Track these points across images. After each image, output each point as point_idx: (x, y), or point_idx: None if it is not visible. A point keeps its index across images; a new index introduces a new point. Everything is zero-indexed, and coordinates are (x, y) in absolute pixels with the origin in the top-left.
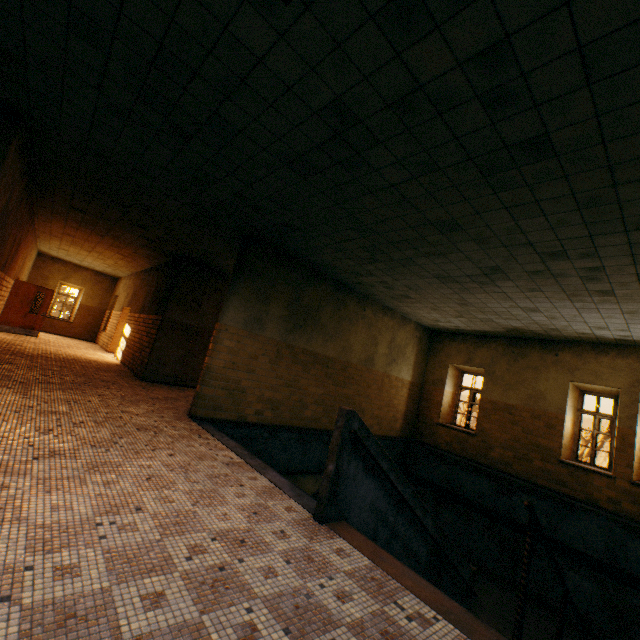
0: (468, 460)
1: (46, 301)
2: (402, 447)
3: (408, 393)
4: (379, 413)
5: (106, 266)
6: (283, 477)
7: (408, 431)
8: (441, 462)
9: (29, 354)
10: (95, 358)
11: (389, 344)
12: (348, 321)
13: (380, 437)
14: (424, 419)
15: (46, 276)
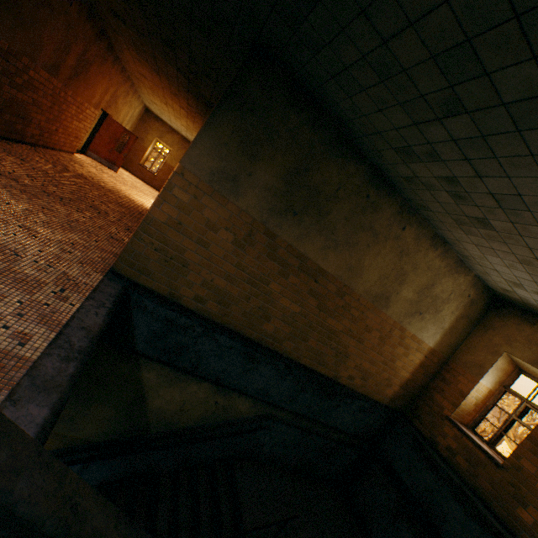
0: (472, 492)
1: (129, 144)
2: (384, 418)
3: (421, 361)
4: (369, 367)
5: (185, 130)
6: (39, 431)
7: (401, 404)
8: (428, 468)
9: (70, 169)
10: (137, 199)
11: (421, 289)
12: (371, 234)
13: (358, 395)
14: (430, 401)
15: (147, 130)
